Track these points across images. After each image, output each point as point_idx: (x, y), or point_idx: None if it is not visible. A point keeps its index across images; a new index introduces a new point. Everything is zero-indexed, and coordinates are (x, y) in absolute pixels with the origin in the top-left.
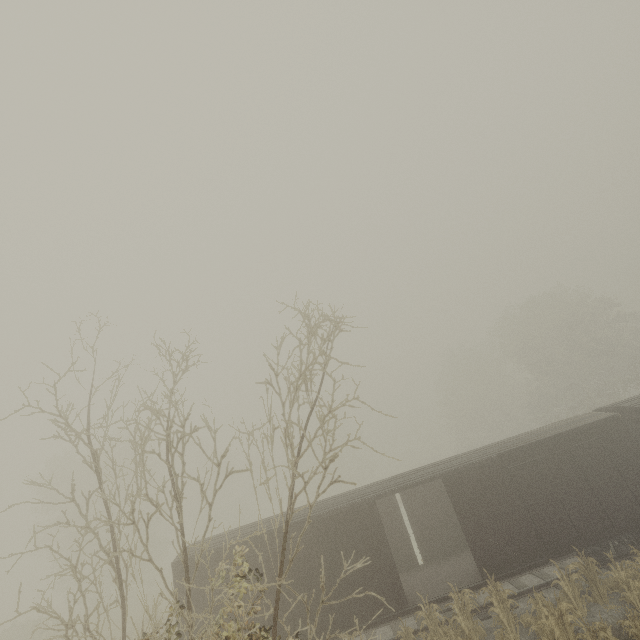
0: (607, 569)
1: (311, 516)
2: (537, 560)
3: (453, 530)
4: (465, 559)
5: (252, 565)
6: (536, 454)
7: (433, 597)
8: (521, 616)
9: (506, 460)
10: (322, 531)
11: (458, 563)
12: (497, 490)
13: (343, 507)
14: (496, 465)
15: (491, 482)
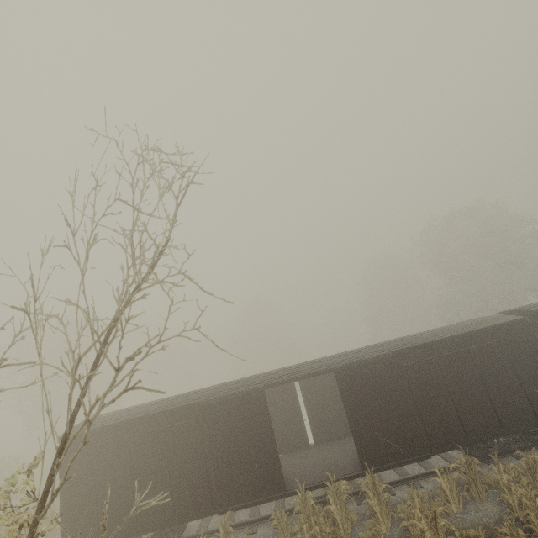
0: (488, 464)
1: (199, 401)
2: (420, 455)
3: (346, 416)
4: (352, 444)
5: (137, 444)
6: (434, 353)
7: (312, 483)
8: (396, 505)
9: (402, 357)
10: (208, 416)
11: (345, 448)
12: (389, 386)
13: (231, 394)
14: (391, 362)
15: (384, 378)
